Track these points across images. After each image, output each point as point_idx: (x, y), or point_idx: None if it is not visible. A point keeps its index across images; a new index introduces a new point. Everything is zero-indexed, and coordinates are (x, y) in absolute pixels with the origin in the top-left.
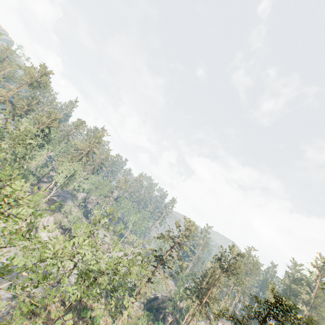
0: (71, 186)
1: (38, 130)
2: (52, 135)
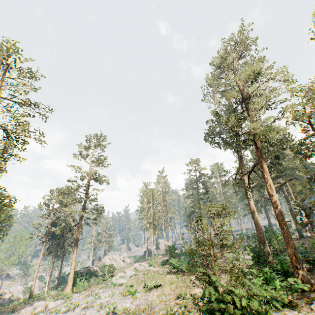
0: None
1: None
2: None
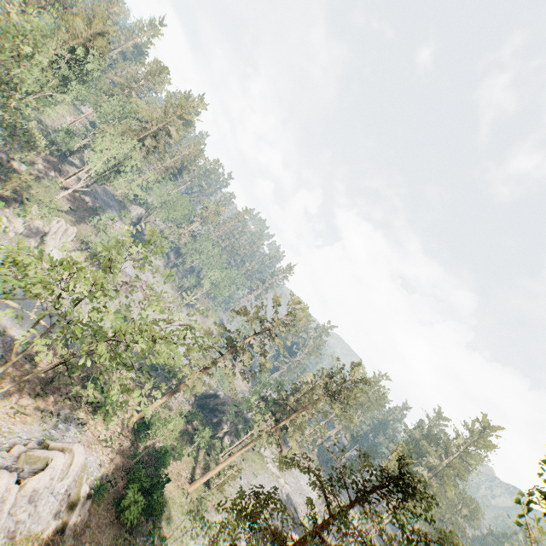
0: (115, 183)
1: (66, 48)
2: (90, 65)
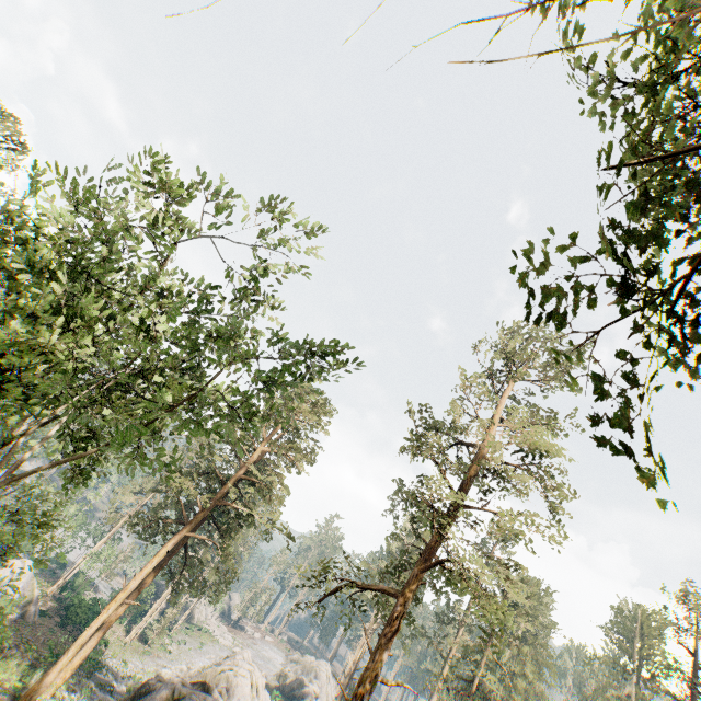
0: None
1: None
2: None
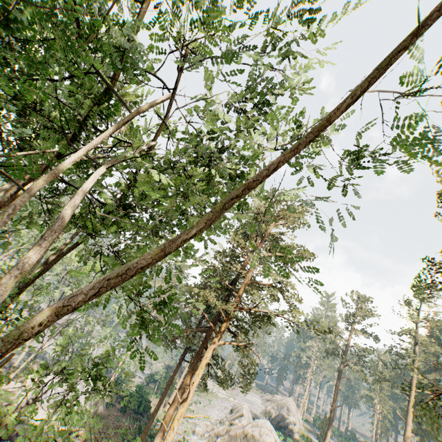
0: None
1: None
2: None
